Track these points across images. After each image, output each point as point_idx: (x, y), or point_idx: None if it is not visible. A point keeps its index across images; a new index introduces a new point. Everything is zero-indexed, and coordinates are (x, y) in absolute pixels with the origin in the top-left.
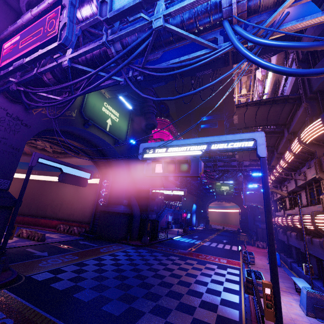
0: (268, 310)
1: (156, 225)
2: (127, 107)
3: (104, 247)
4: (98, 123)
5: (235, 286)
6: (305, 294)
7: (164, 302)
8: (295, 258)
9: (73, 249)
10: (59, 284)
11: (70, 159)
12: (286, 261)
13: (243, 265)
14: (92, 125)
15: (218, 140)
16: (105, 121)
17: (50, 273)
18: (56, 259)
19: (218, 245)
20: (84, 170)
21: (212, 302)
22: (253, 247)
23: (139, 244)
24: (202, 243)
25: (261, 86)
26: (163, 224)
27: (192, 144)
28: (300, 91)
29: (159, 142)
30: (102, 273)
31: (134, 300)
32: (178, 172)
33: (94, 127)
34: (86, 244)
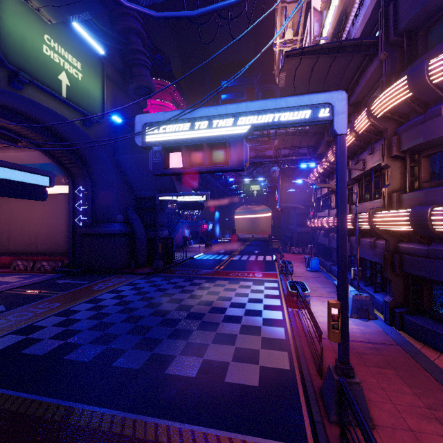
0: (334, 331)
1: (170, 243)
2: (95, 51)
3: (98, 283)
4: (41, 80)
5: (276, 301)
6: (351, 298)
7: (197, 338)
8: (335, 261)
9: (49, 294)
10: (37, 348)
11: (1, 154)
12: (324, 265)
13: (281, 276)
14: (30, 85)
15: (274, 108)
16: (55, 76)
17: (17, 334)
18: (23, 313)
19: (250, 258)
20: (35, 172)
21: (254, 325)
22: (289, 255)
23: (150, 272)
24: (231, 258)
25: (318, 25)
26: (179, 241)
27: (230, 115)
28: (380, 32)
29: (171, 112)
30: (103, 319)
31: (157, 345)
32: (210, 165)
33: (35, 88)
34: (69, 283)
